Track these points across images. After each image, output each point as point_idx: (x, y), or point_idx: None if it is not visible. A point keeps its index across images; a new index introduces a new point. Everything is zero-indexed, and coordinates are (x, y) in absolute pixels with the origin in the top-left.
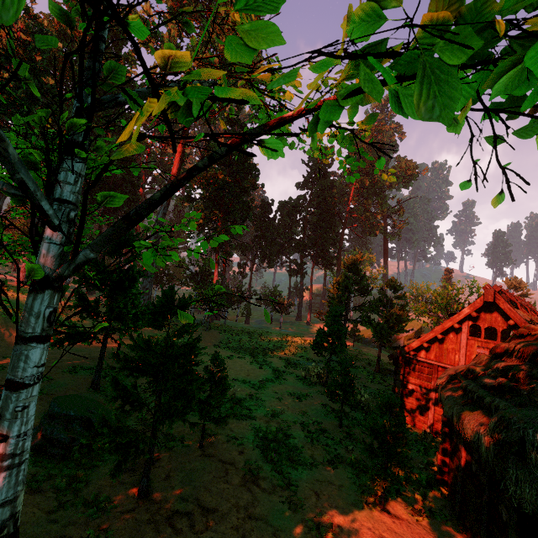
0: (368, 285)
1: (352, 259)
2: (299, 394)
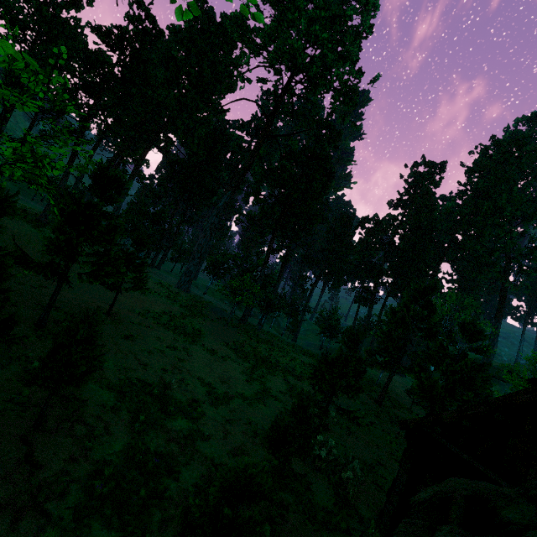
0: (440, 327)
1: (422, 286)
2: (263, 428)
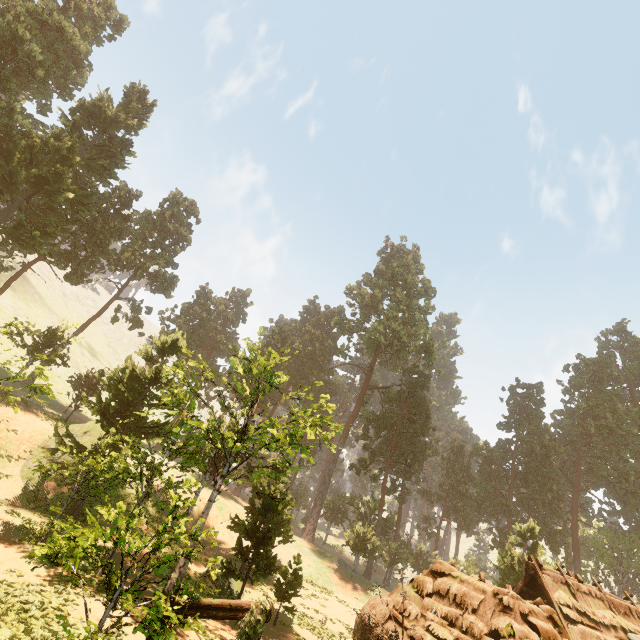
0: None
1: (522, 528)
2: None
